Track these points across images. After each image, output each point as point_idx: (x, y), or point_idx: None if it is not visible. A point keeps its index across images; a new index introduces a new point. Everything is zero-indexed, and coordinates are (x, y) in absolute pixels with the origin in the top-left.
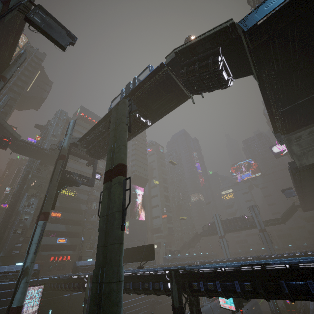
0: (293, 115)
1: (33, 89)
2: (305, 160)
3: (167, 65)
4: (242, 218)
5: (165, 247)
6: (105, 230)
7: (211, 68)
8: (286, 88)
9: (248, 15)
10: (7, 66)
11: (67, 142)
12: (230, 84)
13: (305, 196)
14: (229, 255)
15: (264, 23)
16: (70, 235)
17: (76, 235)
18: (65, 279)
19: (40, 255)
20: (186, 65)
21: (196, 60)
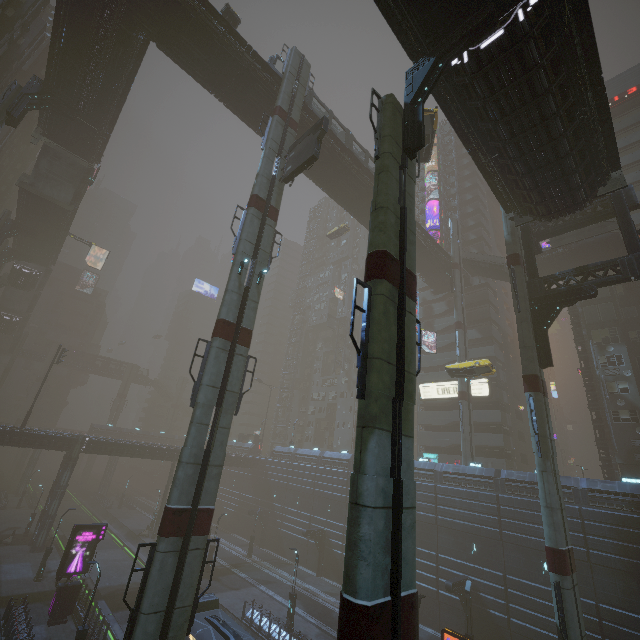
0: None
1: None
2: None
3: None
4: None
5: None
6: None
7: None
8: None
9: None
10: None
11: (506, 227)
12: None
13: None
14: None
15: None
16: None
17: None
18: None
19: None
20: None
21: None
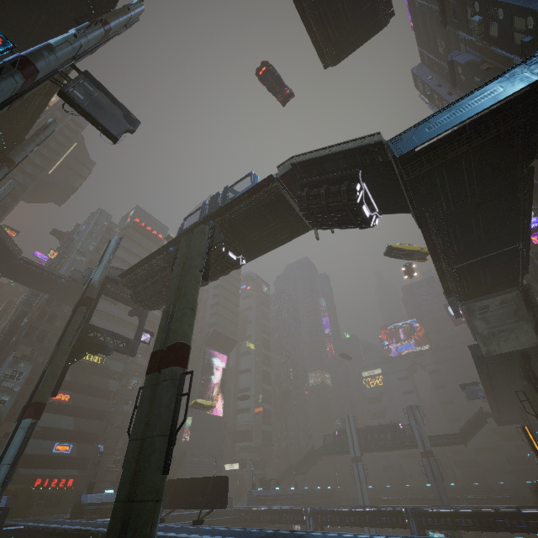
0: (475, 274)
1: (59, 170)
2: (496, 346)
3: (279, 180)
4: (394, 427)
5: (252, 472)
6: (134, 468)
7: (344, 198)
8: (462, 236)
9: (402, 133)
10: (20, 142)
11: (101, 275)
12: (375, 222)
13: (500, 402)
14: (367, 497)
15: (425, 150)
16: (80, 437)
17: (92, 439)
18: (55, 534)
19: (16, 474)
20: (307, 186)
21: (324, 181)
